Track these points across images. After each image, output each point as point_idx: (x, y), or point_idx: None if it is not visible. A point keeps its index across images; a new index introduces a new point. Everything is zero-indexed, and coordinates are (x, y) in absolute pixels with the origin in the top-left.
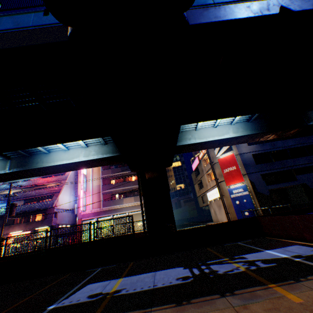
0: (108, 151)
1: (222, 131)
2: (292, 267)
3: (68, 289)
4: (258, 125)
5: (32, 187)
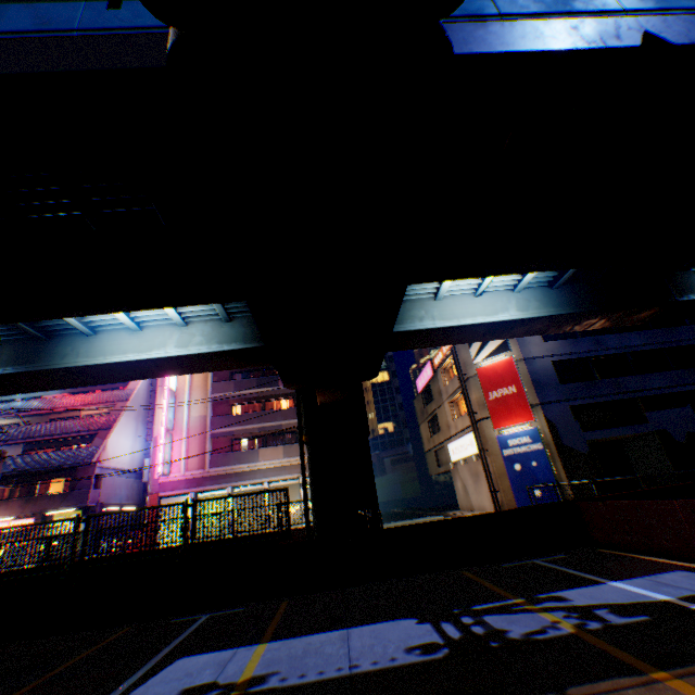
0: (234, 336)
1: (494, 306)
2: (693, 626)
3: (126, 670)
4: (573, 297)
5: (44, 415)
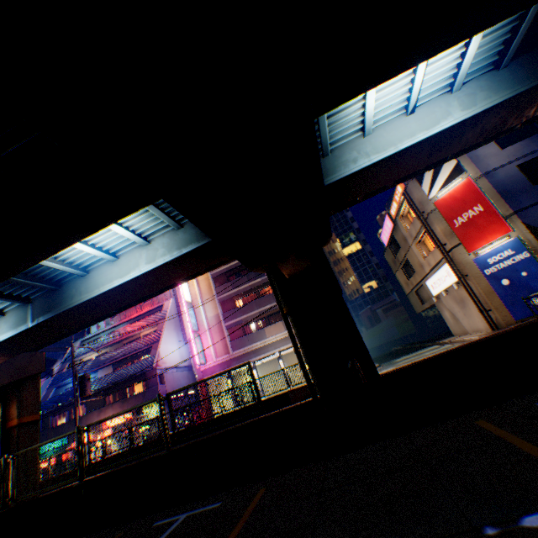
0: (188, 239)
1: (433, 116)
2: None
3: None
4: (531, 68)
5: (119, 342)
